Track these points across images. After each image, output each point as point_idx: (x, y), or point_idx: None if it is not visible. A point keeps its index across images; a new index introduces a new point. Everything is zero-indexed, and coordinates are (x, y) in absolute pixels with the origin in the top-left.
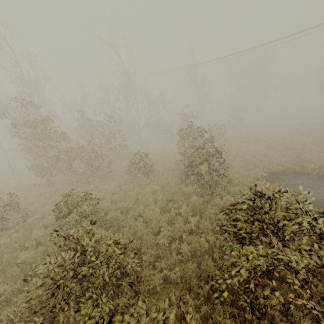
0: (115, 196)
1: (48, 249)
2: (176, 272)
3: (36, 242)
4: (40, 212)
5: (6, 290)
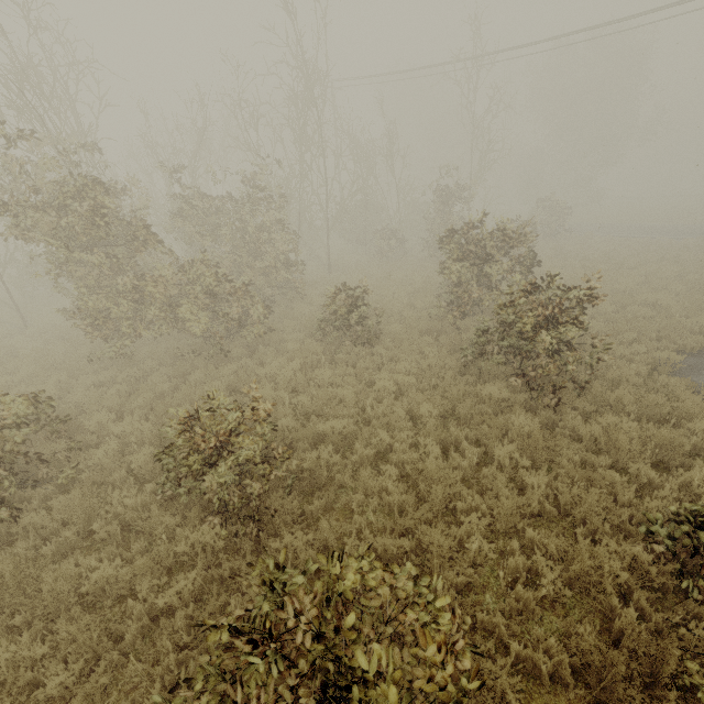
0: (302, 398)
1: (160, 551)
2: (548, 647)
3: (119, 521)
4: (114, 434)
5: (67, 684)
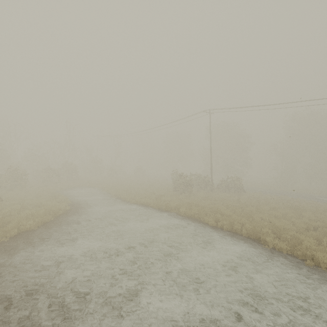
0: None
1: None
2: None
3: None
4: None
5: None
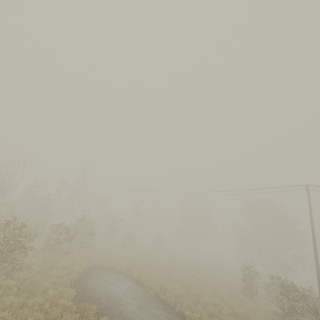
0: None
1: None
2: None
3: None
4: None
5: None
